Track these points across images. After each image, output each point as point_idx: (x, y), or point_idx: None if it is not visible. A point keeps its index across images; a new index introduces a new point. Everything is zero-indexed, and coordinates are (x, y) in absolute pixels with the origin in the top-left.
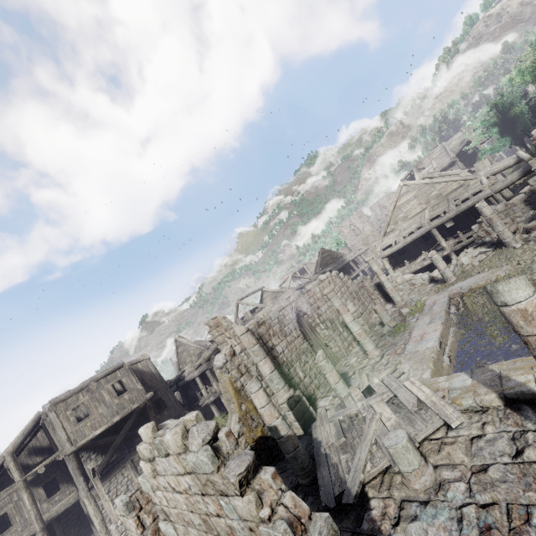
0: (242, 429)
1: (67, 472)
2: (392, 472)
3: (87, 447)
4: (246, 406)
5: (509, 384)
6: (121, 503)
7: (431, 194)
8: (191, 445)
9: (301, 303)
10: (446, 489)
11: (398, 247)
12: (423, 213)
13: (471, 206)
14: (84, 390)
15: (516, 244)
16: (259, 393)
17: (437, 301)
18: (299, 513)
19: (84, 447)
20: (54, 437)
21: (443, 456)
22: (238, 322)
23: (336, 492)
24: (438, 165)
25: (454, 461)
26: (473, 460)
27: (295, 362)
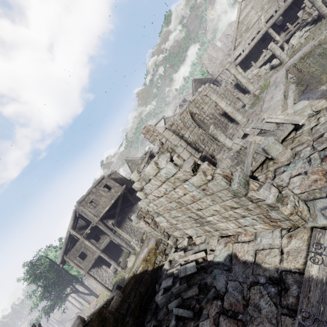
0: None
1: (100, 231)
2: (267, 162)
3: (105, 217)
4: None
5: None
6: (134, 217)
7: (264, 1)
8: (161, 165)
9: (192, 108)
10: (299, 154)
11: (245, 53)
12: (260, 20)
13: None
14: (90, 193)
15: None
16: (184, 152)
17: (278, 75)
18: (226, 174)
19: (103, 217)
20: (87, 217)
21: (295, 143)
22: None
23: None
24: None
25: (302, 142)
26: (314, 136)
27: (197, 140)
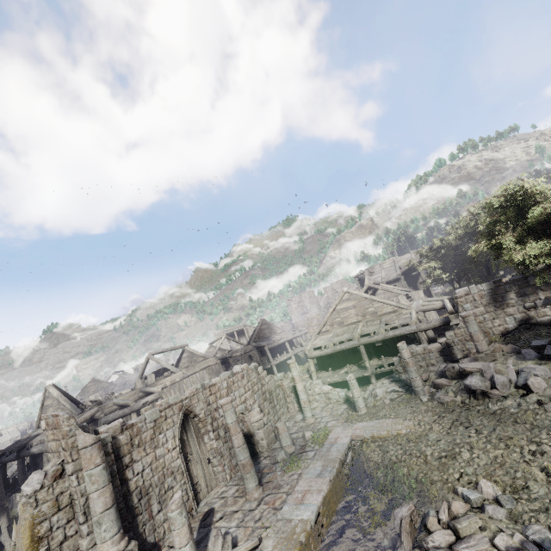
0: None
1: None
2: None
3: None
4: None
5: None
6: None
7: (368, 309)
8: None
9: (197, 401)
10: None
11: (326, 352)
12: (357, 325)
13: (397, 335)
14: None
15: (423, 396)
16: None
17: (339, 438)
18: None
19: None
20: None
21: None
22: (137, 384)
23: None
24: (386, 276)
25: None
26: None
27: (154, 487)
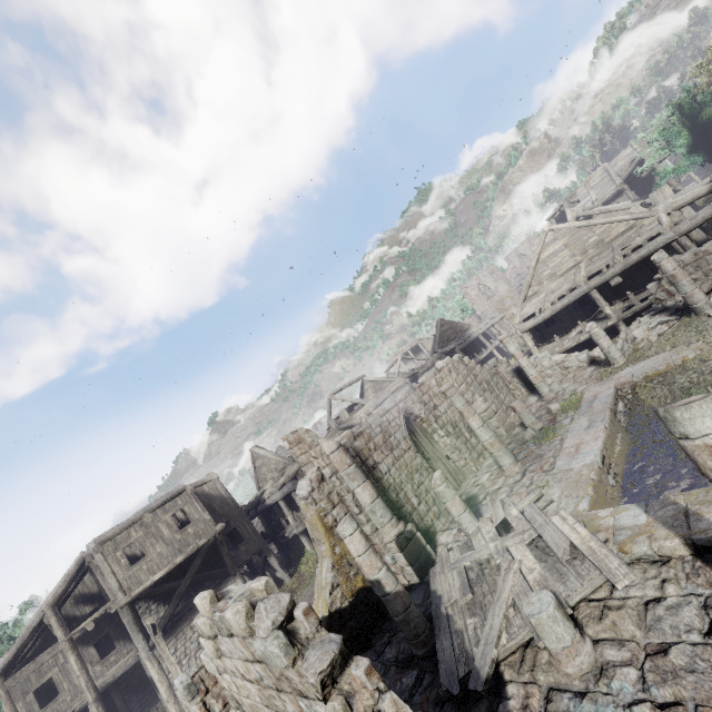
0: (337, 579)
1: (123, 626)
2: (536, 646)
3: (145, 596)
4: (341, 548)
5: (699, 526)
6: (180, 686)
7: (589, 241)
8: (257, 629)
9: (412, 403)
10: (610, 676)
11: (543, 317)
12: (577, 269)
13: (645, 256)
14: (136, 524)
15: (711, 310)
16: (354, 536)
17: (599, 394)
18: None
19: (140, 597)
20: (104, 584)
21: (606, 626)
22: (331, 425)
23: (460, 671)
24: (598, 196)
25: (621, 636)
26: (648, 635)
27: (405, 484)
